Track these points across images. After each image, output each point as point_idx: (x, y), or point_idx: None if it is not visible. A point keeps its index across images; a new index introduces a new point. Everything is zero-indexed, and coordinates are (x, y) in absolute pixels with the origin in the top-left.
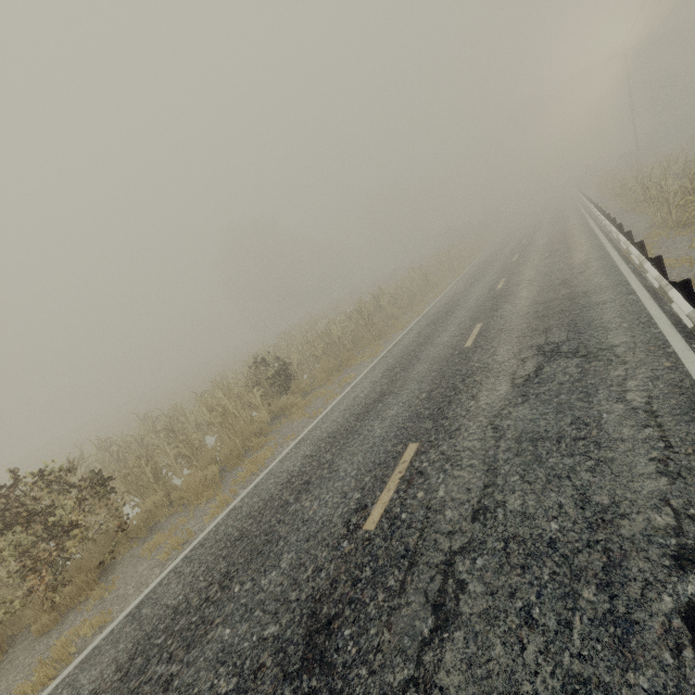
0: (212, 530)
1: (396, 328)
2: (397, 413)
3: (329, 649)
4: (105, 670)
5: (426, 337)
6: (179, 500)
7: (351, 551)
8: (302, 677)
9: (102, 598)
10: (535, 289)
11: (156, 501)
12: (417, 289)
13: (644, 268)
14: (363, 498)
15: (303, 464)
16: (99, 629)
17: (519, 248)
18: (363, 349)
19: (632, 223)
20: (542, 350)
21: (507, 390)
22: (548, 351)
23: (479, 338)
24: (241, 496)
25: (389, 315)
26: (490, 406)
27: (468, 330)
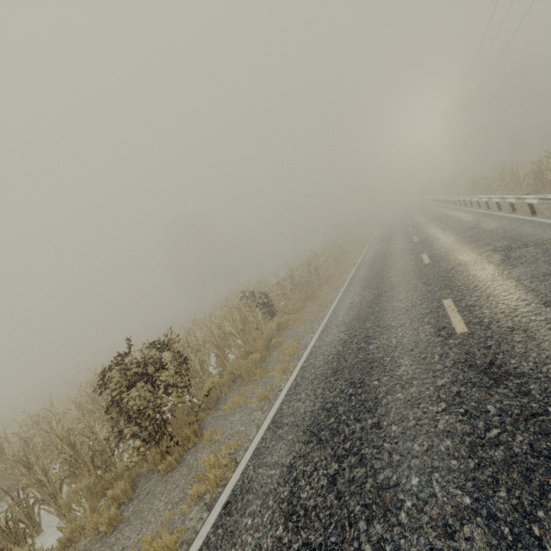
0: (296, 379)
1: (340, 274)
2: (408, 295)
3: (509, 370)
4: (292, 448)
5: (379, 269)
6: (229, 382)
7: (462, 341)
8: (503, 383)
9: (213, 440)
10: (451, 234)
11: (215, 381)
12: (337, 255)
13: (545, 201)
14: (436, 325)
15: (347, 333)
16: (235, 450)
17: (407, 225)
18: (317, 289)
19: (489, 202)
20: (497, 250)
21: (493, 267)
22: (503, 249)
23: (433, 258)
24: (302, 361)
25: (325, 270)
26: (489, 274)
27: (417, 258)
